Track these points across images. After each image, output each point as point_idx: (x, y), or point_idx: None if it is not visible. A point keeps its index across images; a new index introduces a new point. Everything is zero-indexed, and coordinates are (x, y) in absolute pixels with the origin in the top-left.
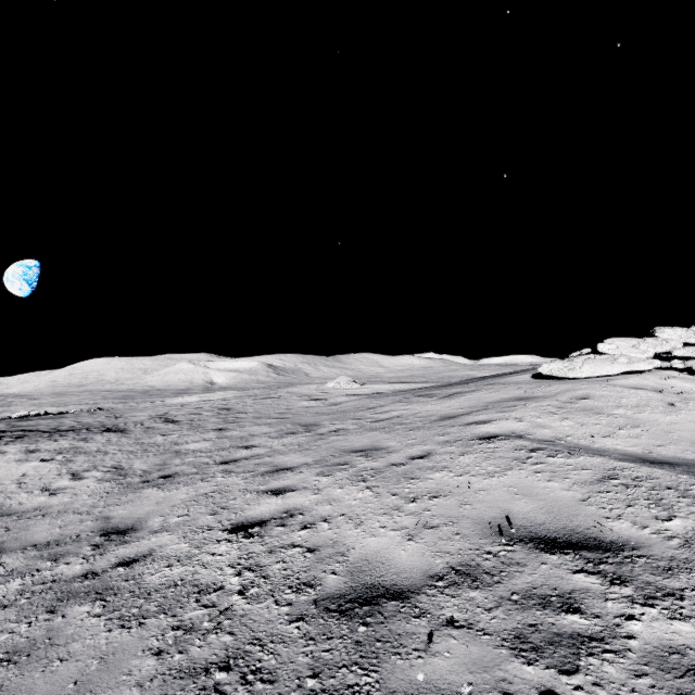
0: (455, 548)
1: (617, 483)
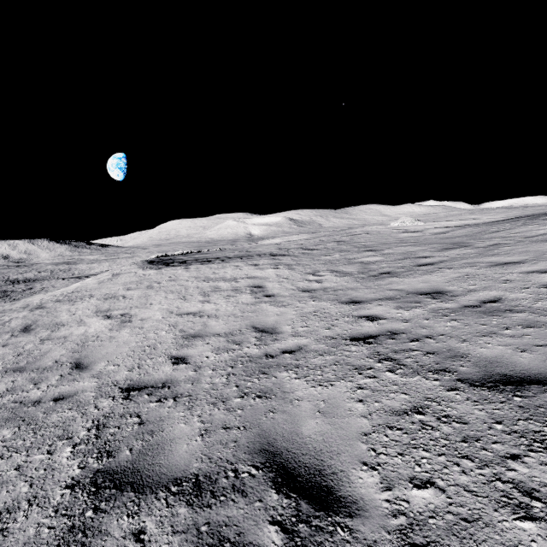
0: None
1: None
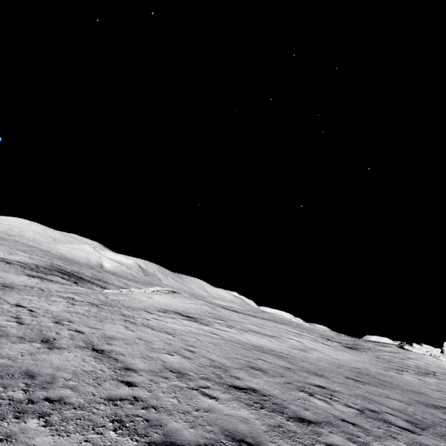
0: (431, 369)
1: (441, 368)
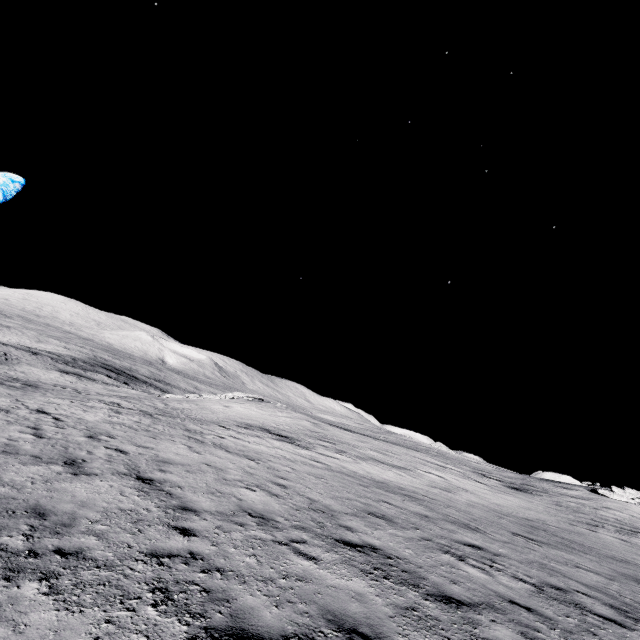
0: None
1: None
